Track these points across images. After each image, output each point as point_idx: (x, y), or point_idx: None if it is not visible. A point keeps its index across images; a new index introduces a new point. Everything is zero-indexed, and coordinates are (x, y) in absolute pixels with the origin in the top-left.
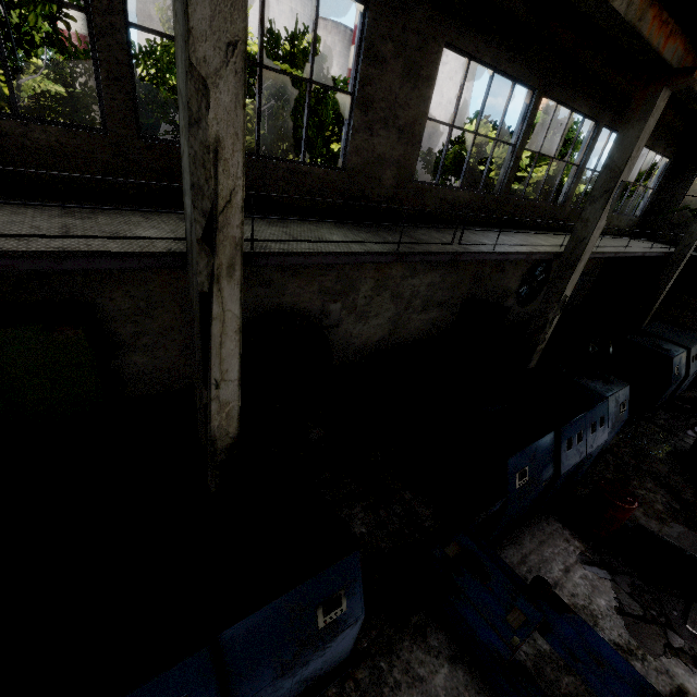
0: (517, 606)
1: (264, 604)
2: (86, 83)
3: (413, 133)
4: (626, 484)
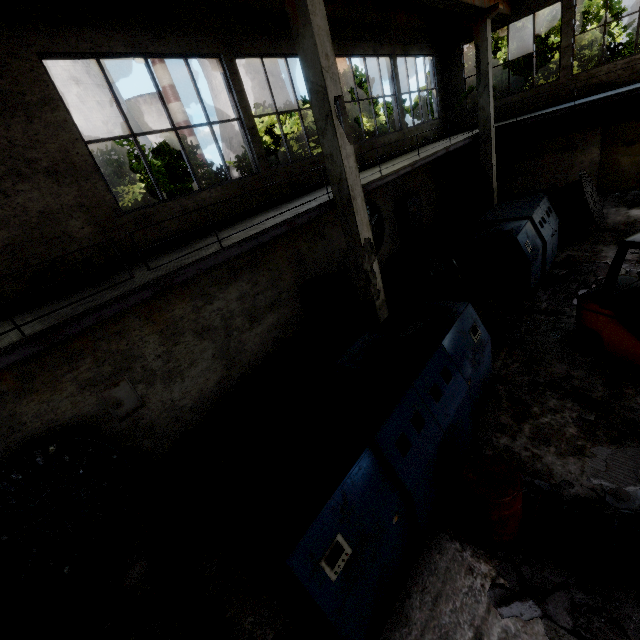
0: None
1: None
2: None
3: (75, 167)
4: (526, 417)
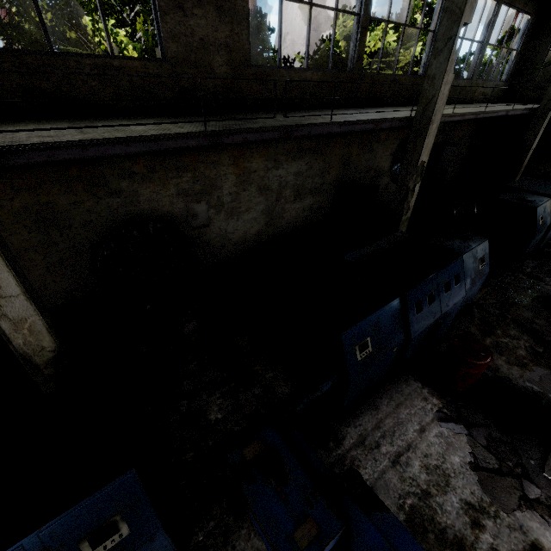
0: (312, 515)
1: None
2: None
3: (235, 9)
4: (490, 334)
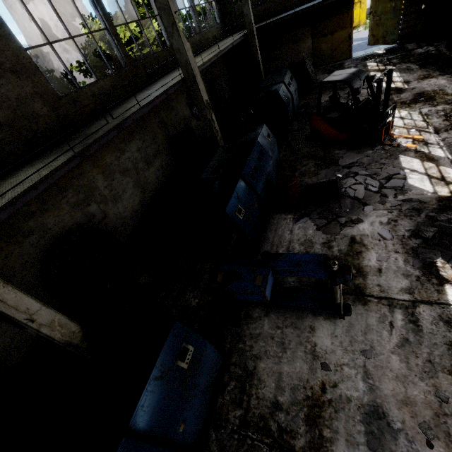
0: (257, 274)
1: (142, 391)
2: None
3: (25, 67)
4: (296, 170)
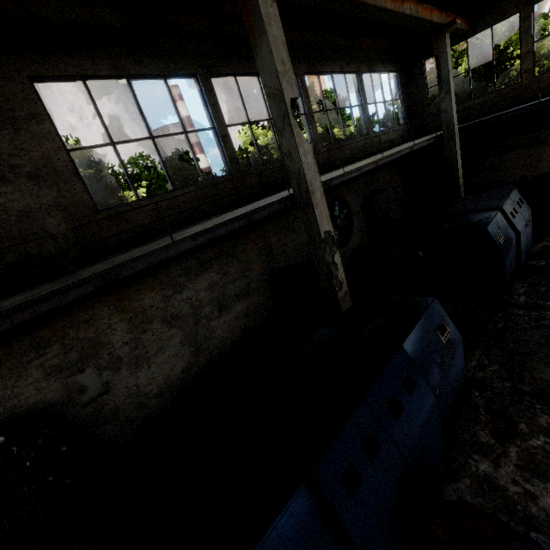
0: None
1: None
2: None
3: (56, 171)
4: (511, 436)
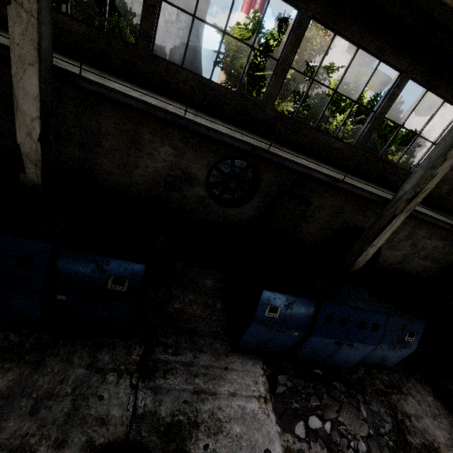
0: None
1: (398, 317)
2: (296, 107)
3: None
4: None
